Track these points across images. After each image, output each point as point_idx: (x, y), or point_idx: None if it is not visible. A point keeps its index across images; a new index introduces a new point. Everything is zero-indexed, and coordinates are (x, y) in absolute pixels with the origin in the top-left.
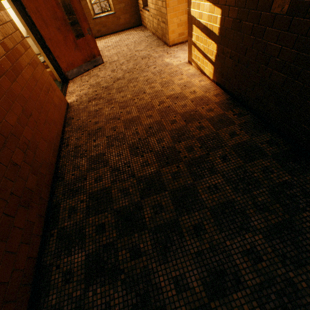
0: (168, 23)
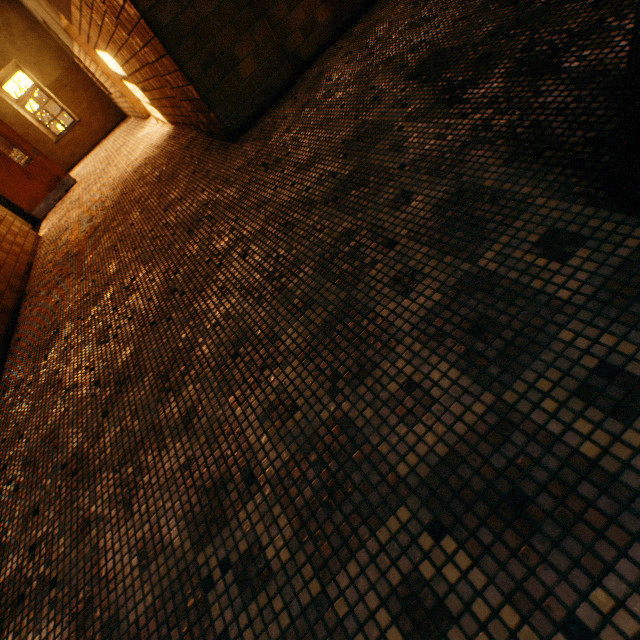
0: (123, 93)
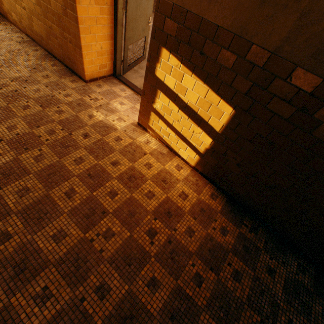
0: (82, 48)
